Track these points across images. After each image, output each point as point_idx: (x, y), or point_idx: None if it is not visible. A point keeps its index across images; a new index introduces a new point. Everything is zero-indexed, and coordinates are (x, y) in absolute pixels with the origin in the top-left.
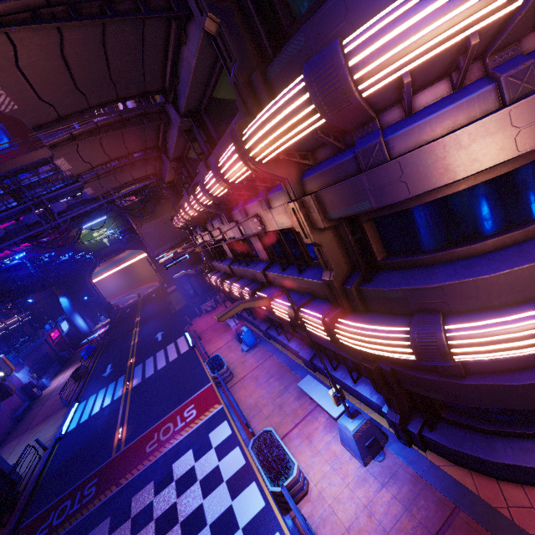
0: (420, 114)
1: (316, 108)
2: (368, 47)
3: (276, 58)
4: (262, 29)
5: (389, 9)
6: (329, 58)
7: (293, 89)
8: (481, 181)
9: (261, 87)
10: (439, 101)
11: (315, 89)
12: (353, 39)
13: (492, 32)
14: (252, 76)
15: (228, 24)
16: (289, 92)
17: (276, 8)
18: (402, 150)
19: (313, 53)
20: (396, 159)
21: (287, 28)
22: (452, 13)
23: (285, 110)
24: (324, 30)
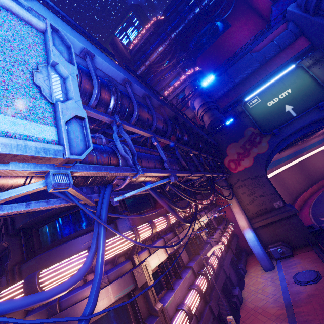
0: (73, 291)
1: (25, 295)
2: (46, 276)
3: (25, 264)
4: (25, 251)
5: (55, 266)
6: (33, 279)
7: (20, 284)
8: (96, 319)
9: (16, 272)
10: (80, 286)
11: (26, 288)
12: (43, 272)
13: (90, 269)
14: (14, 267)
15: (13, 245)
16: (18, 285)
17: (34, 243)
18: (65, 307)
19: (37, 267)
20: (59, 313)
21: (37, 249)
22: (70, 270)
23: (14, 293)
24: (42, 261)
